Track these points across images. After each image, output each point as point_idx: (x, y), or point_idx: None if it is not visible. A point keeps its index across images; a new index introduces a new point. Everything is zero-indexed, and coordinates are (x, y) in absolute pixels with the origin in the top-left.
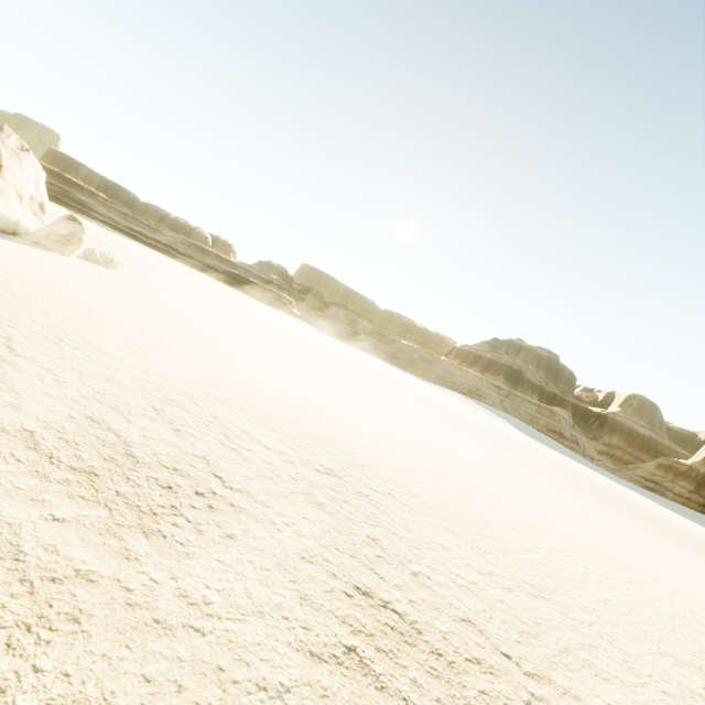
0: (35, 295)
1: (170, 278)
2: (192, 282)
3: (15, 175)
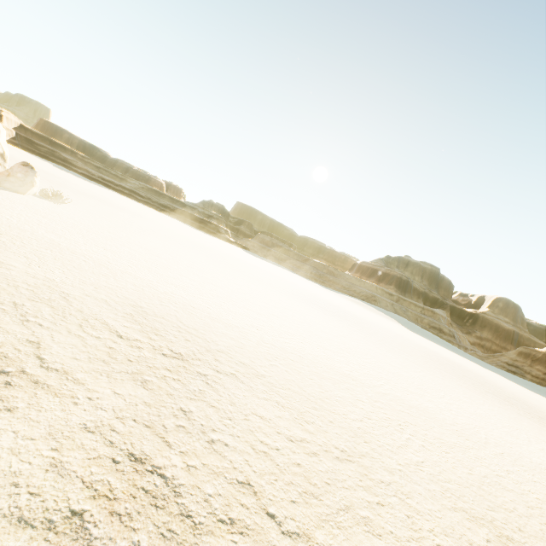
0: None
1: (121, 213)
2: (142, 216)
3: None
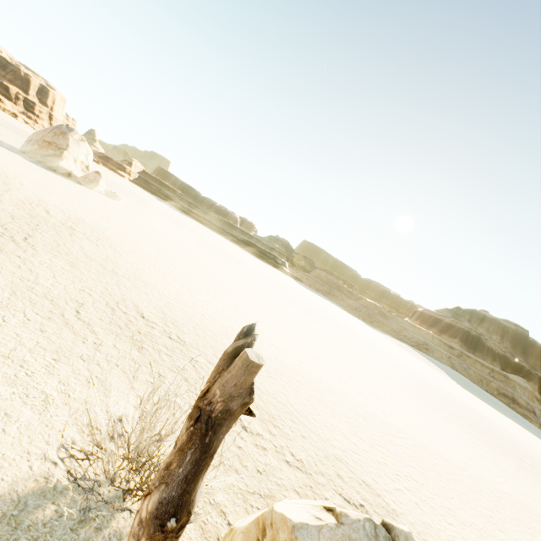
0: (26, 176)
1: (173, 223)
2: (195, 232)
3: (75, 151)
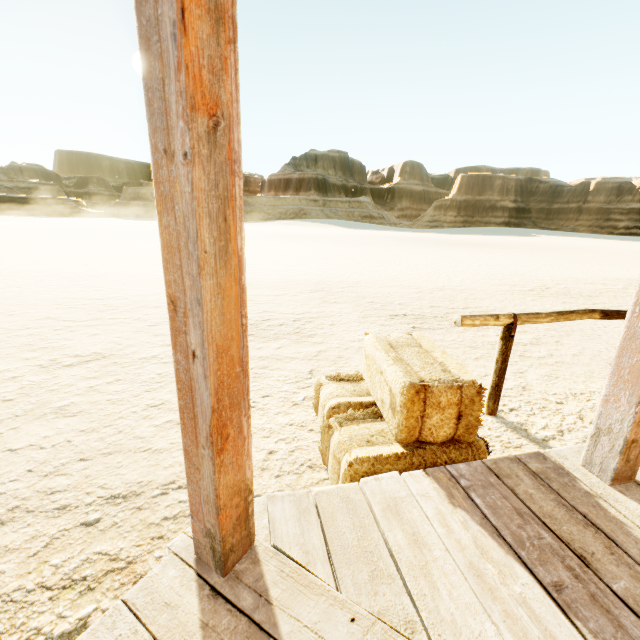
0: None
1: None
2: None
3: None
